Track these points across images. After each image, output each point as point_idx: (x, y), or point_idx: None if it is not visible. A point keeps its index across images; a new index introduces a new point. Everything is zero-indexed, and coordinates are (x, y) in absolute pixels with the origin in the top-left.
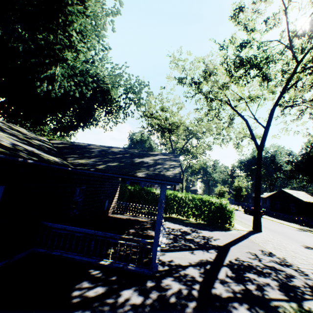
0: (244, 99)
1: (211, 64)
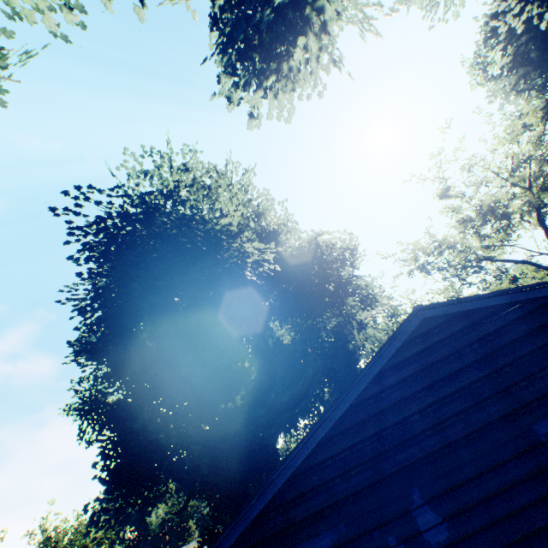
0: (513, 245)
1: (447, 238)
